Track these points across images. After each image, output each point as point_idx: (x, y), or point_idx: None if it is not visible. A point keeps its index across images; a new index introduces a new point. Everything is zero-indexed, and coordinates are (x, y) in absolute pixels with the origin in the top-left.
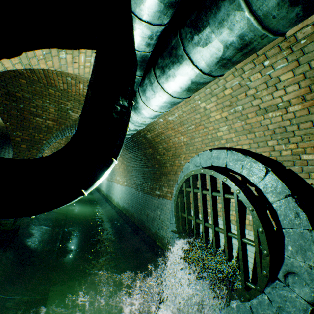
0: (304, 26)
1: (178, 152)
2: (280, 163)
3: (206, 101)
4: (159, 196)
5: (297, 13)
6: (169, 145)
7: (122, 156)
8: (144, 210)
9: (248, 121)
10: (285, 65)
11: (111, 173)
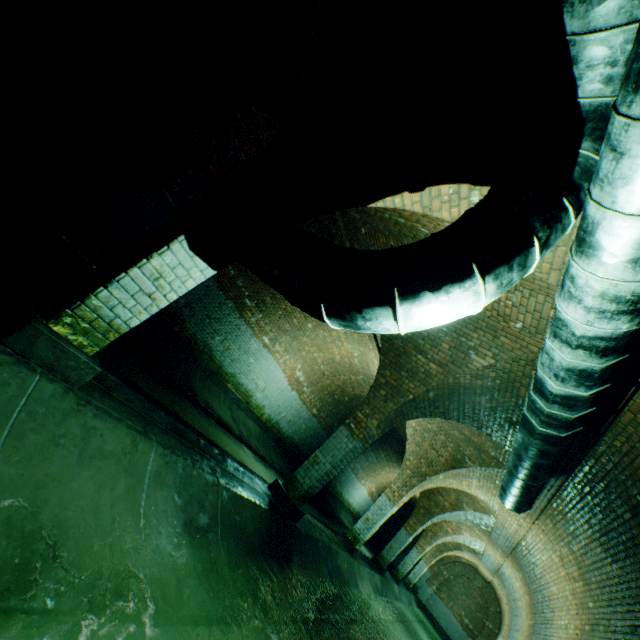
0: None
1: None
2: None
3: None
4: None
5: None
6: None
7: (585, 574)
8: None
9: None
10: None
11: None
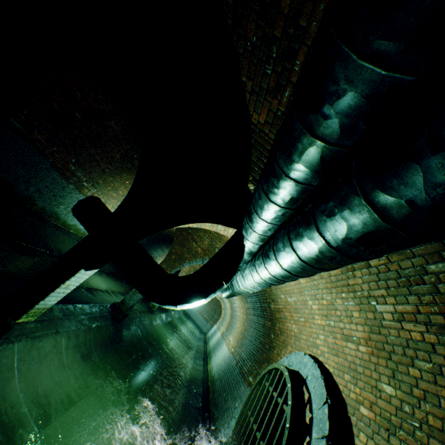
0: (356, 283)
1: (287, 341)
2: (346, 405)
3: (312, 301)
4: (248, 384)
5: (279, 276)
6: (283, 327)
7: (247, 314)
8: (227, 393)
9: (336, 340)
10: (353, 304)
11: (229, 329)
